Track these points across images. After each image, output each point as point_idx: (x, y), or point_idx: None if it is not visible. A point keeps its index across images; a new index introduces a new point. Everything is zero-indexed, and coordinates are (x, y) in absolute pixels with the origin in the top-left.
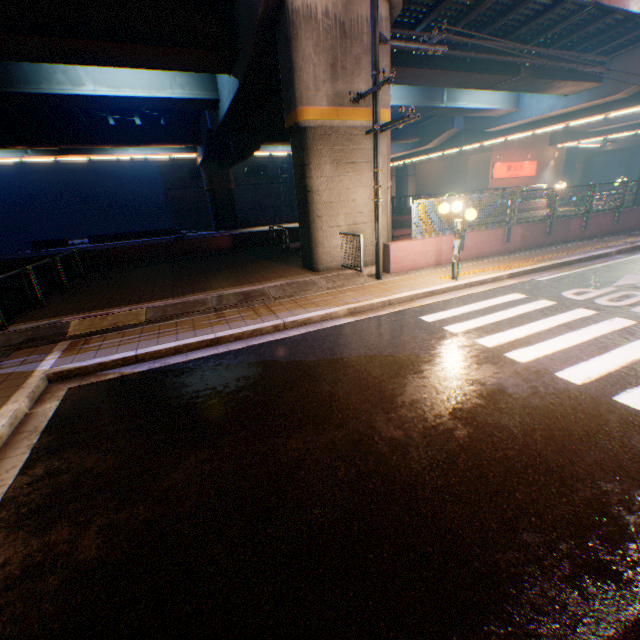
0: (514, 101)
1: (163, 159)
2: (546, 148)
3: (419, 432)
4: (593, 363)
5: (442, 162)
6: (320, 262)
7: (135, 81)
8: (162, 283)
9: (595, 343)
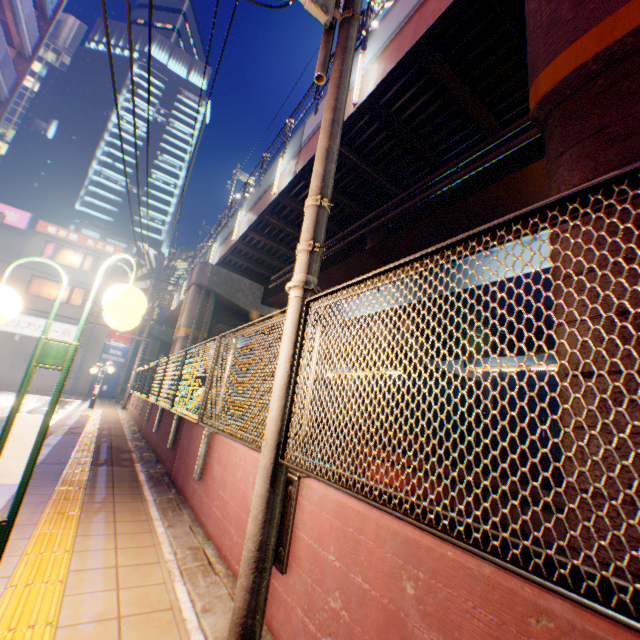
0: None
1: None
2: None
3: None
4: None
5: None
6: None
7: None
8: None
9: None
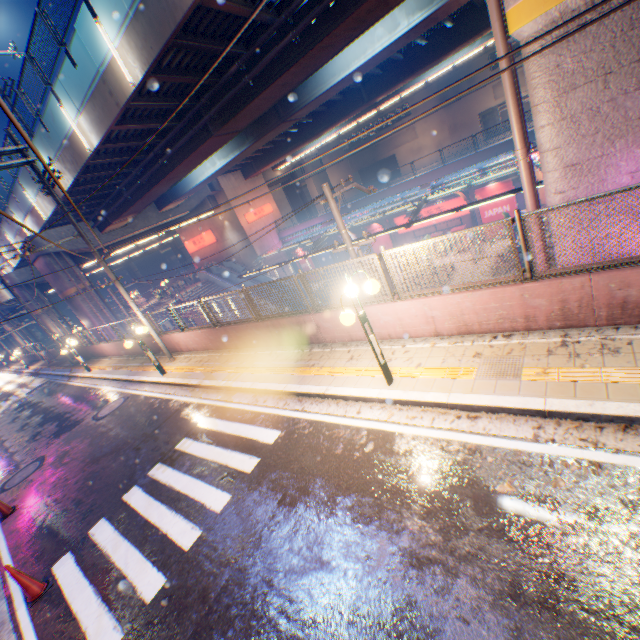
0: None
1: None
2: (214, 213)
3: None
4: None
5: None
6: None
7: None
8: None
9: None
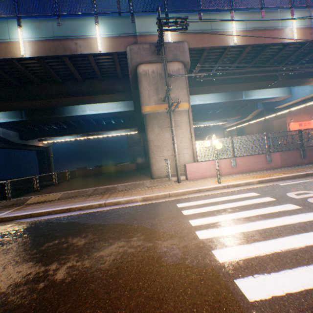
0: (287, 92)
1: (128, 135)
2: None
3: (73, 279)
4: (253, 246)
5: (258, 125)
6: (154, 174)
7: (103, 108)
8: (88, 183)
9: (273, 230)
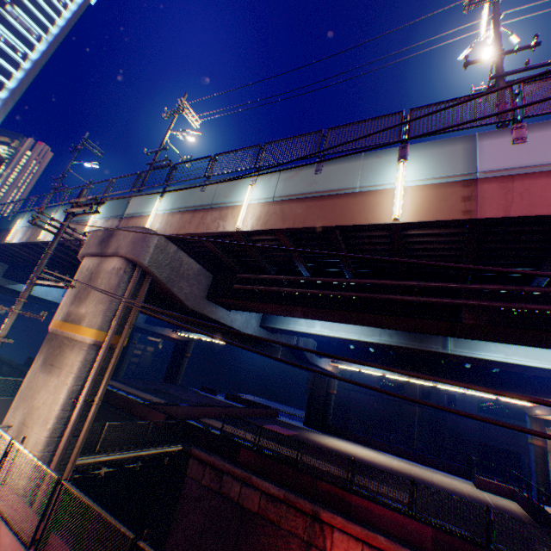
0: None
1: None
2: None
3: None
4: None
5: None
6: None
7: None
8: None
9: None
